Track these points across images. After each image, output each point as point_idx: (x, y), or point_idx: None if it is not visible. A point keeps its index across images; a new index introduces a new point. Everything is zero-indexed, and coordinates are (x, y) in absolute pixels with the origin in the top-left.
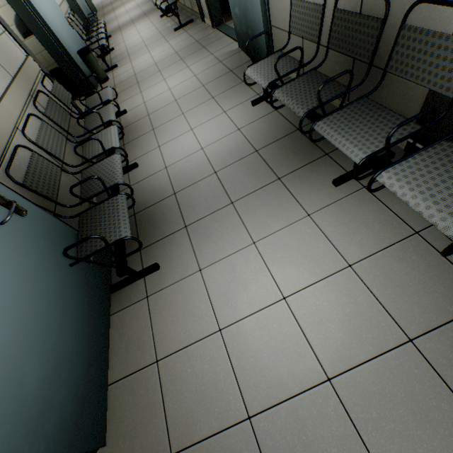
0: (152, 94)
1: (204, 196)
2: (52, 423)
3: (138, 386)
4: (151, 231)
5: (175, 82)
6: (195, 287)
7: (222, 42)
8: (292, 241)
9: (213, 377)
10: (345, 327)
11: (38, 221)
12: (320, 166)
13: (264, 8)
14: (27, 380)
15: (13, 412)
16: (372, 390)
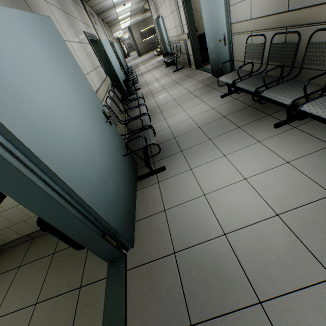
0: (160, 98)
1: (193, 137)
2: (116, 213)
3: (153, 221)
4: (160, 154)
5: (174, 92)
6: (187, 177)
7: (201, 74)
8: (249, 153)
9: (200, 216)
10: (286, 190)
11: (114, 130)
12: (265, 120)
13: (230, 50)
14: (109, 187)
15: (105, 194)
16: (308, 219)
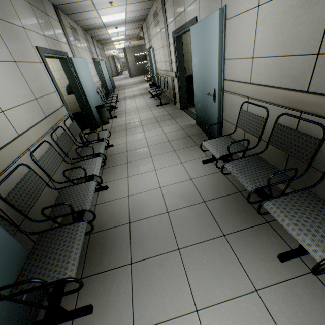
0: (133, 138)
1: (155, 233)
2: None
3: None
4: (98, 257)
5: (150, 134)
6: None
7: (185, 118)
8: (240, 322)
9: None
10: None
11: None
12: (262, 233)
13: (219, 109)
14: None
15: None
16: None
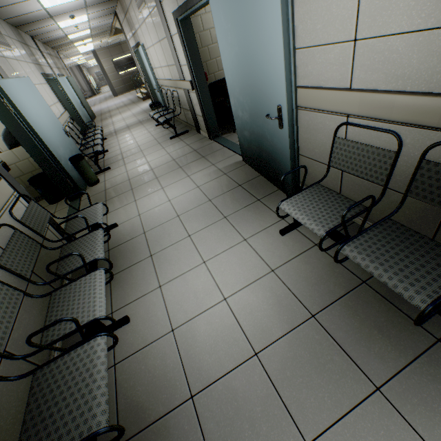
0: (149, 204)
1: (248, 414)
2: None
3: None
4: None
5: (175, 192)
6: None
7: (222, 153)
8: None
9: None
10: None
11: None
12: None
13: (292, 139)
14: None
15: None
16: None
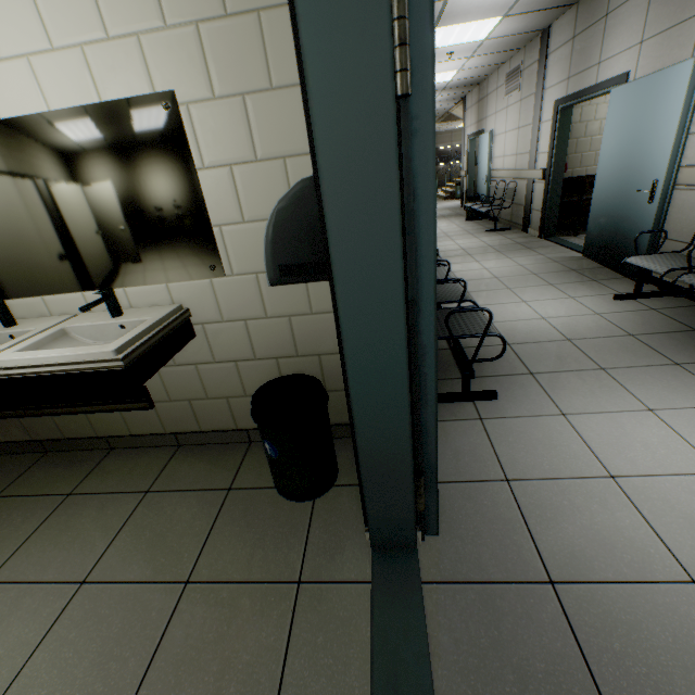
0: (461, 268)
1: (556, 355)
2: None
3: (478, 495)
4: (477, 366)
5: (492, 265)
6: (557, 427)
7: (555, 248)
8: None
9: (611, 520)
10: None
11: None
12: None
13: (659, 214)
14: None
15: None
16: None
